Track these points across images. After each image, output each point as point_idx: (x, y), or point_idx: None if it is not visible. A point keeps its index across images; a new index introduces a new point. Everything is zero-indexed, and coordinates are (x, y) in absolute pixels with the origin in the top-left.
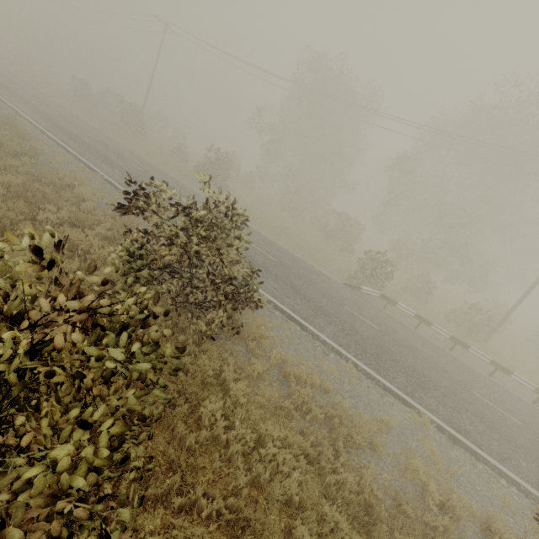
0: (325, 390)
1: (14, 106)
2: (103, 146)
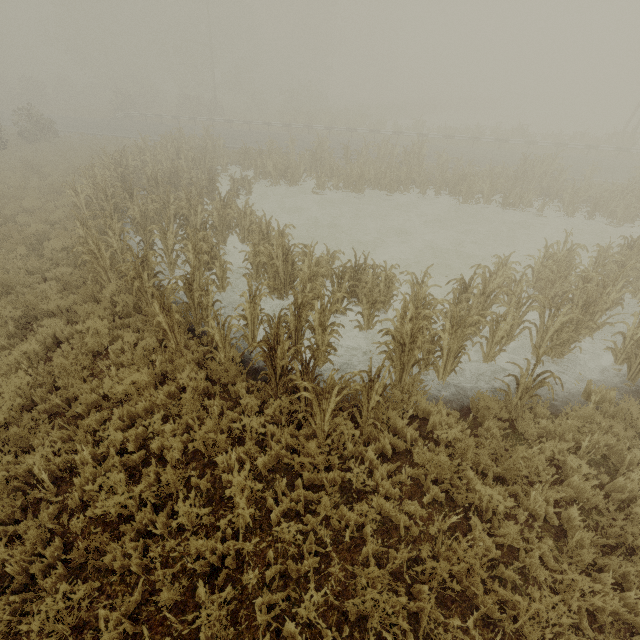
0: None
1: None
2: None
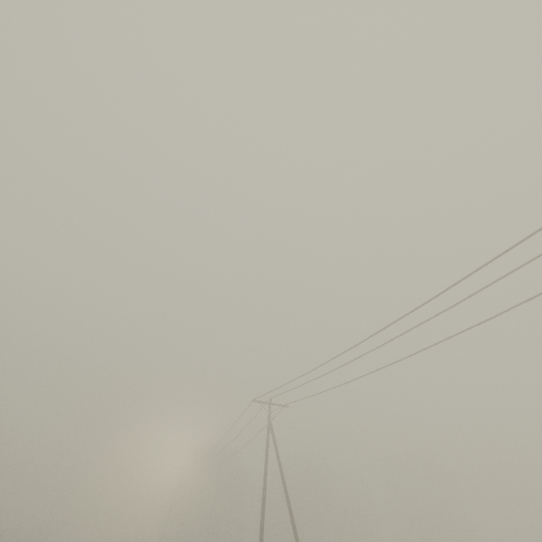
0: None
1: None
2: None
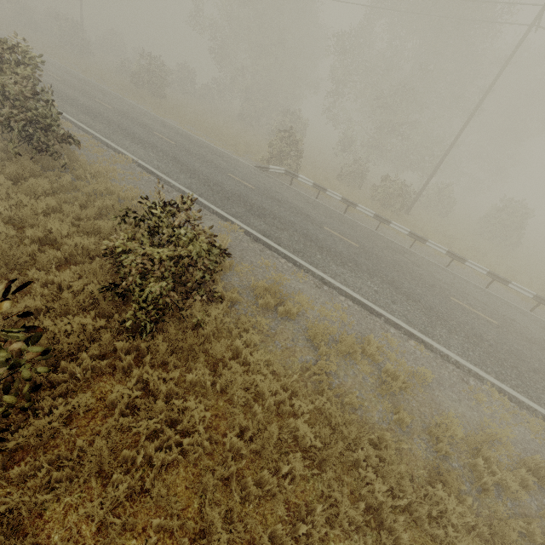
0: None
1: None
2: None
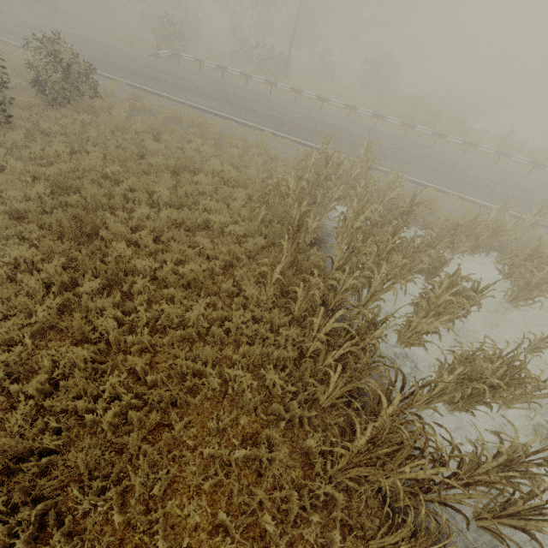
0: None
1: None
2: None
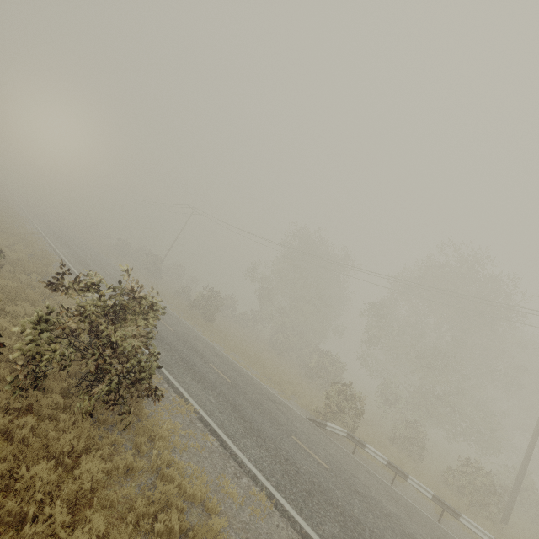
0: (209, 510)
1: (58, 249)
2: (112, 279)
